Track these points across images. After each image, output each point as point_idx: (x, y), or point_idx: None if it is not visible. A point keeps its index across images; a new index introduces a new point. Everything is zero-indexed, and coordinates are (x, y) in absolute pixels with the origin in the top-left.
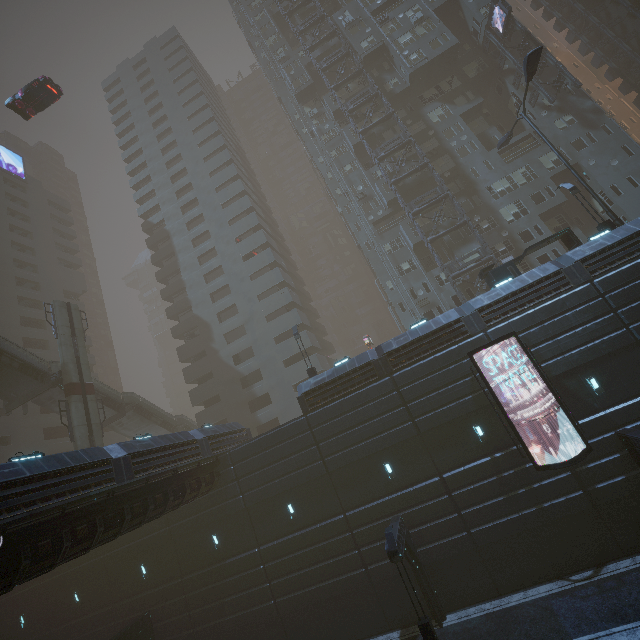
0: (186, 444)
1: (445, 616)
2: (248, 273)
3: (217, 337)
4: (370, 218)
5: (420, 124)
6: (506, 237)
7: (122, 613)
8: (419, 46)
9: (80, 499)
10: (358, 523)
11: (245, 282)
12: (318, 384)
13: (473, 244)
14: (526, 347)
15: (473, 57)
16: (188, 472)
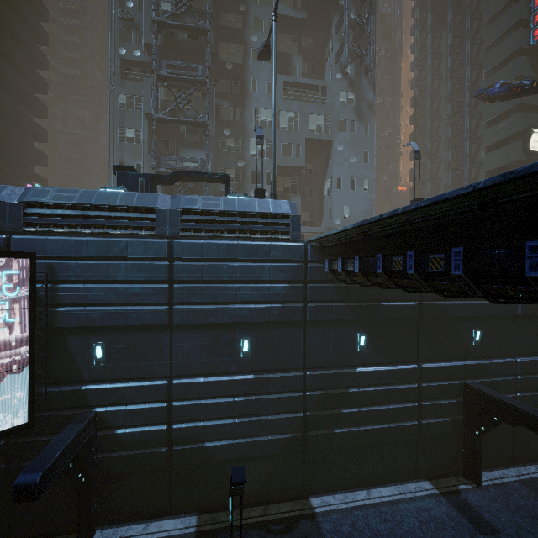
0: None
1: None
2: None
3: None
4: (122, 50)
5: None
6: (240, 167)
7: None
8: None
9: None
10: None
11: None
12: None
13: (202, 153)
14: (45, 279)
15: None
16: None
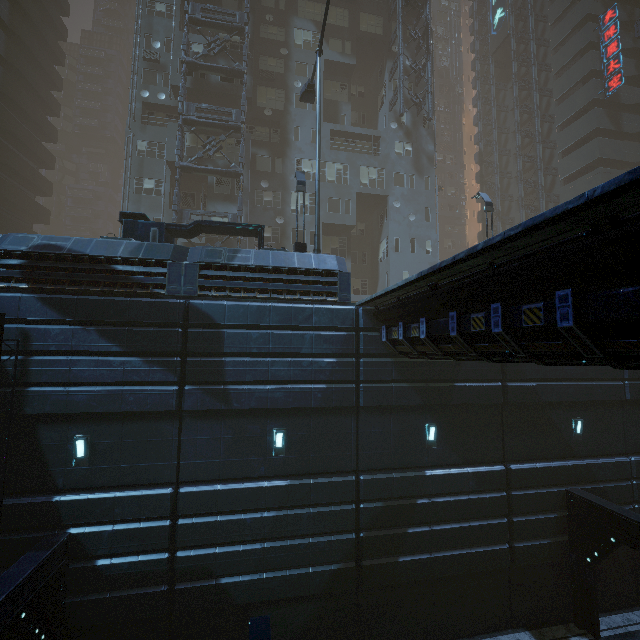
0: None
1: None
2: None
3: None
4: (144, 93)
5: (280, 32)
6: (279, 225)
7: None
8: None
9: None
10: None
11: None
12: None
13: (234, 207)
14: (15, 349)
15: (377, 10)
16: None
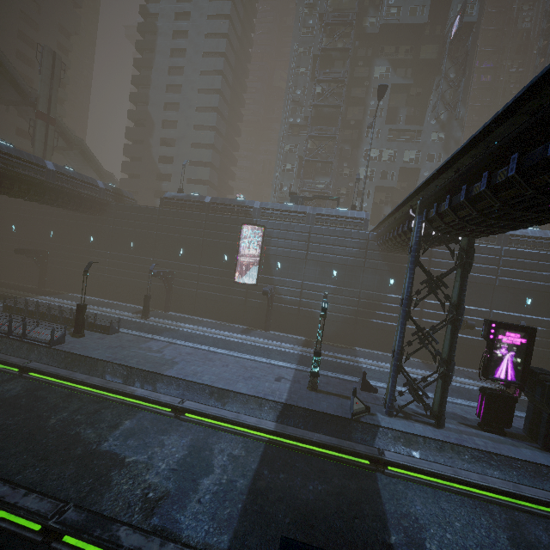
0: (91, 185)
1: (169, 311)
2: (196, 104)
3: (155, 137)
4: (290, 119)
5: (366, 71)
6: (350, 187)
7: (35, 245)
8: (403, 3)
9: (26, 175)
10: (157, 265)
11: (191, 110)
12: (174, 197)
13: (328, 178)
14: (266, 236)
15: (435, 41)
16: (87, 198)
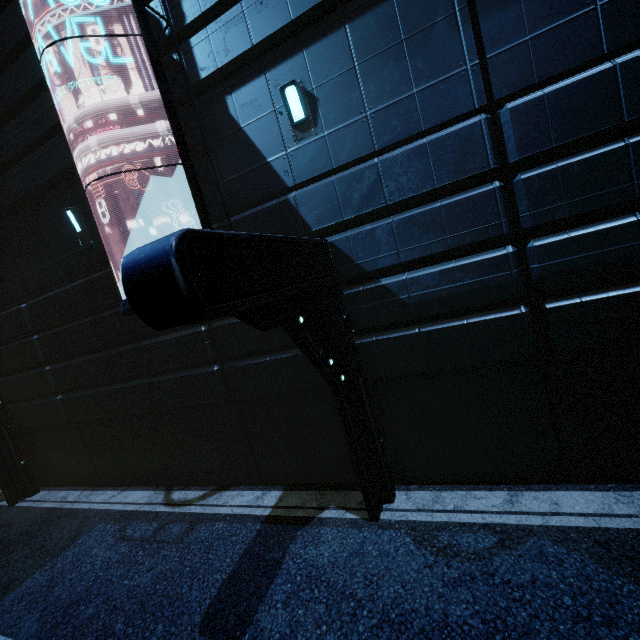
0: None
1: (31, 493)
2: None
3: None
4: None
5: None
6: None
7: None
8: None
9: None
10: None
11: None
12: None
13: None
14: None
15: None
16: None
